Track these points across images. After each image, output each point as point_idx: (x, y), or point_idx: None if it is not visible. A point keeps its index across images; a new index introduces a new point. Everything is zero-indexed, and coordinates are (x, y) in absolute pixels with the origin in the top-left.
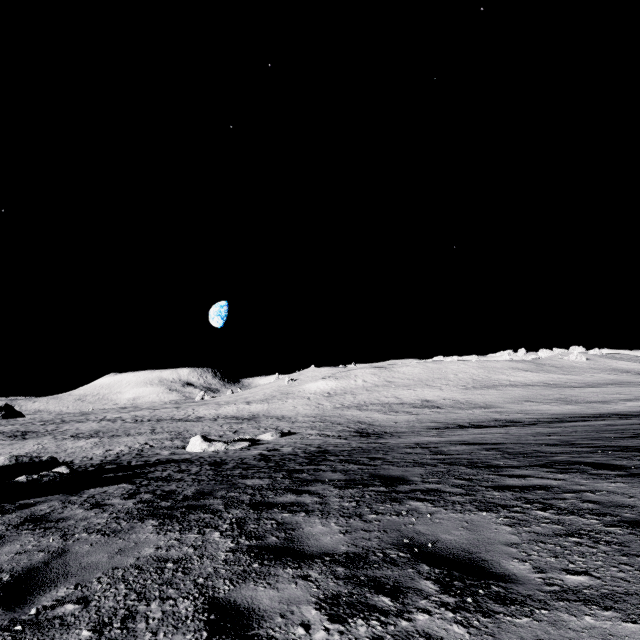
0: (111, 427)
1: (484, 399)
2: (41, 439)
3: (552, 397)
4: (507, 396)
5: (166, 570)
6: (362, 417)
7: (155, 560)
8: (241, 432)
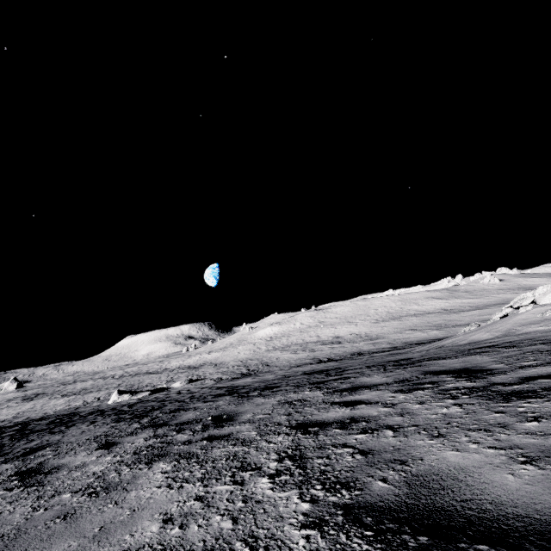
0: (97, 384)
1: (381, 331)
2: (40, 400)
3: (434, 323)
4: (401, 326)
5: None
6: (273, 358)
7: None
8: (172, 381)
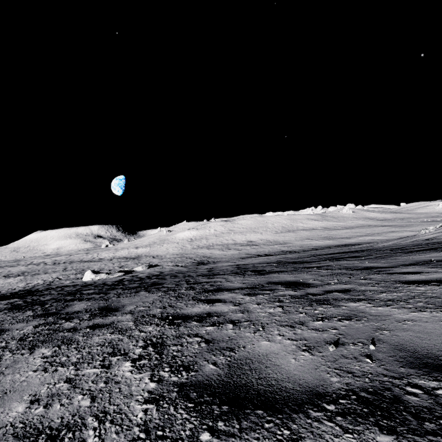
0: (35, 269)
1: (284, 239)
2: None
3: (322, 236)
4: (298, 236)
5: None
6: (207, 253)
7: None
8: (125, 267)
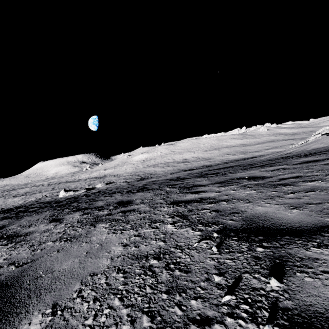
0: (34, 189)
1: (210, 155)
2: None
3: (239, 151)
4: (220, 153)
5: None
6: (151, 171)
7: None
8: (92, 185)
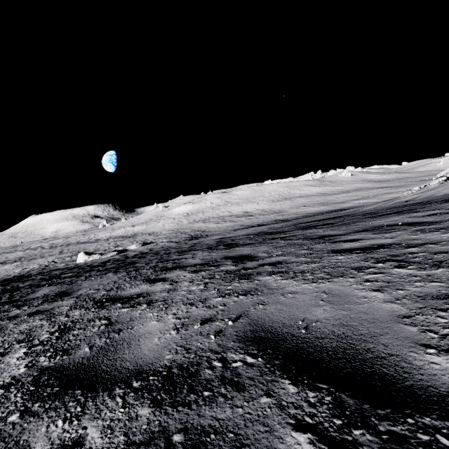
0: (32, 253)
1: (280, 207)
2: None
3: (318, 202)
4: (294, 204)
5: None
6: (202, 227)
7: None
8: (120, 246)
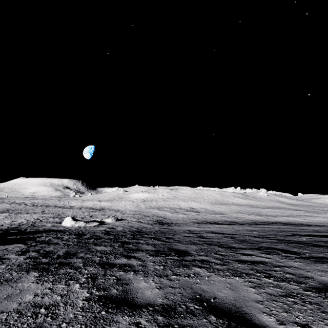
0: (17, 207)
1: (220, 210)
2: None
3: (251, 212)
4: (231, 209)
5: (39, 315)
6: (160, 214)
7: (32, 306)
8: (94, 216)
